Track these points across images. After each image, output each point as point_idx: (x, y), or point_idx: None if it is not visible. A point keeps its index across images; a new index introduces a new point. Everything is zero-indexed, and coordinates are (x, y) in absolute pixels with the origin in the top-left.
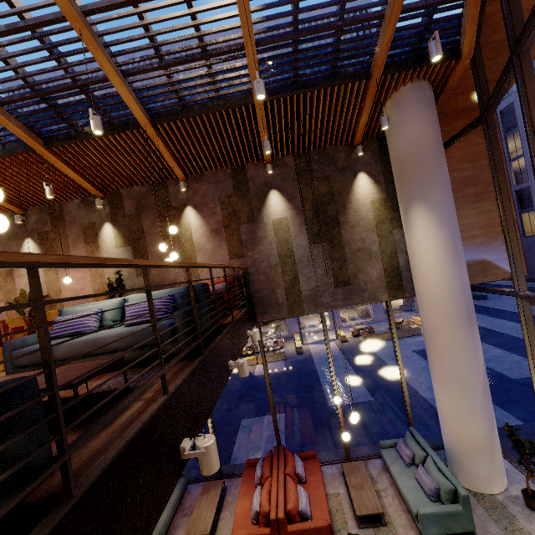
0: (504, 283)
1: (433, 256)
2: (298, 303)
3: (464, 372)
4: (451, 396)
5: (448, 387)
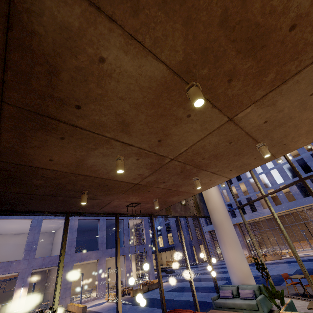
0: (175, 268)
1: (216, 192)
2: (169, 208)
3: (235, 237)
4: (235, 250)
5: (232, 246)
